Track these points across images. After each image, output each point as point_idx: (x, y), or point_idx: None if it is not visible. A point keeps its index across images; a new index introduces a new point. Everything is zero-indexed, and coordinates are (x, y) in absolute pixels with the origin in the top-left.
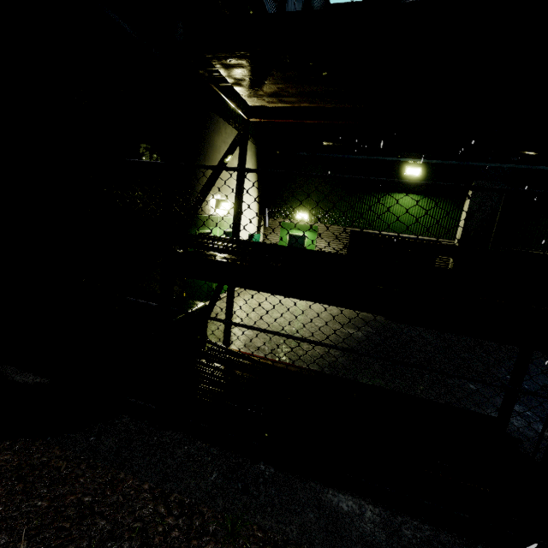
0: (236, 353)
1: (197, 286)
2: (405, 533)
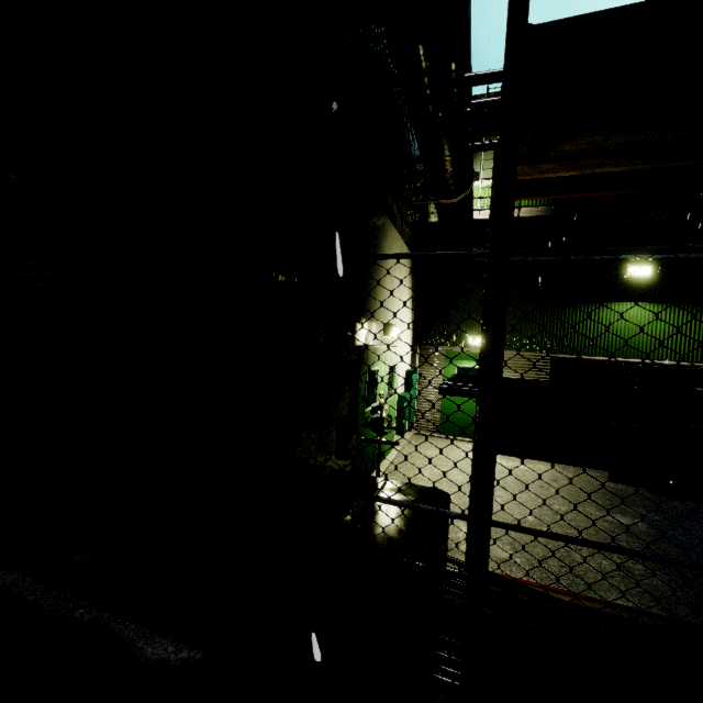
0: (510, 582)
1: (364, 451)
2: None
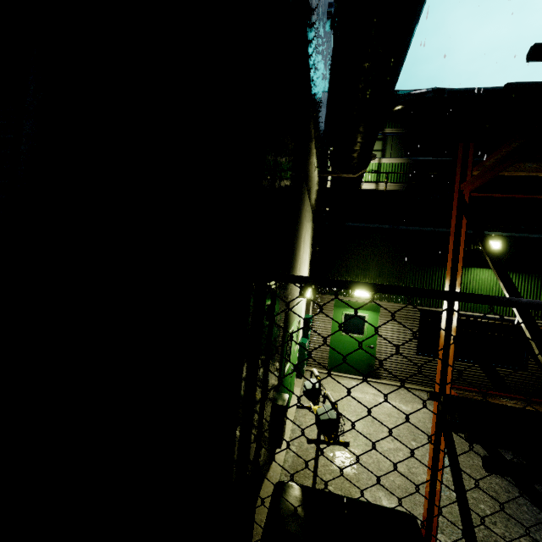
0: None
1: None
2: None
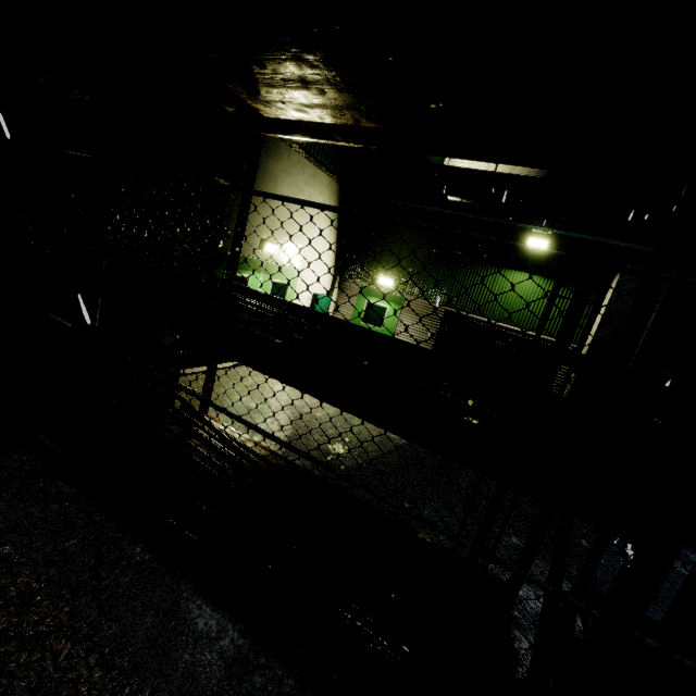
0: (202, 418)
1: None
2: (255, 679)
